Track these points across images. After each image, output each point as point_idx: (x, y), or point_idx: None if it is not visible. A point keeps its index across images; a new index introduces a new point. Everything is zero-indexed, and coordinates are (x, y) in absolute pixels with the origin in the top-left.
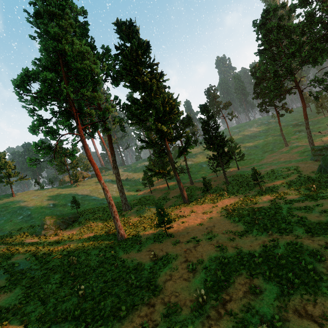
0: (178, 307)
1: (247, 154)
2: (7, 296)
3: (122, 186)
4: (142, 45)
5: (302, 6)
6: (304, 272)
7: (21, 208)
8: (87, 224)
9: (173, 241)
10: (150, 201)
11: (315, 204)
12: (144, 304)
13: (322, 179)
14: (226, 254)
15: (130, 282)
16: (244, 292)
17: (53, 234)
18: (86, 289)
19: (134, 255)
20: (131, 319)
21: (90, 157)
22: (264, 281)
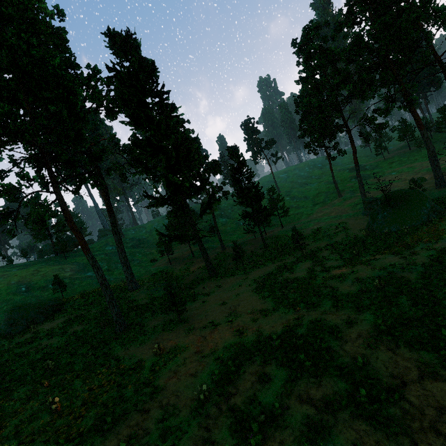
0: (176, 409)
1: (295, 207)
2: None
3: (126, 258)
4: (145, 67)
5: (348, 26)
6: (319, 352)
7: None
8: (75, 313)
9: (187, 327)
10: (167, 275)
11: (351, 271)
12: (137, 411)
13: (367, 239)
14: (245, 339)
15: (122, 386)
16: (253, 383)
17: (23, 332)
18: (64, 402)
19: (134, 351)
20: (118, 430)
21: (71, 223)
22: (276, 367)
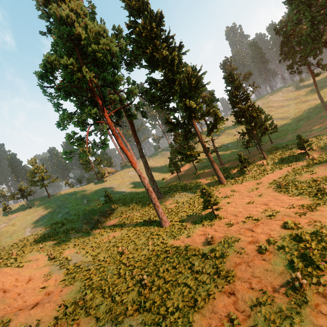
0: (267, 294)
1: (278, 126)
2: (70, 290)
3: (151, 175)
4: (155, 17)
5: None
6: None
7: (59, 207)
8: (124, 215)
9: (226, 222)
10: (181, 187)
11: None
12: (221, 292)
13: None
14: (303, 230)
15: (194, 269)
16: None
17: (94, 228)
18: (148, 279)
19: (185, 241)
20: (212, 309)
21: (121, 144)
22: None
